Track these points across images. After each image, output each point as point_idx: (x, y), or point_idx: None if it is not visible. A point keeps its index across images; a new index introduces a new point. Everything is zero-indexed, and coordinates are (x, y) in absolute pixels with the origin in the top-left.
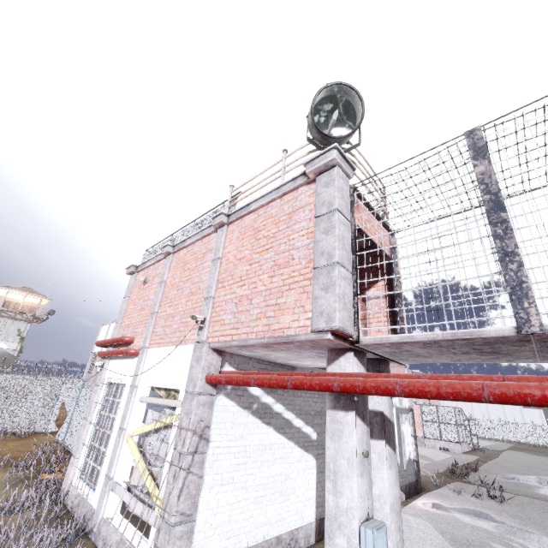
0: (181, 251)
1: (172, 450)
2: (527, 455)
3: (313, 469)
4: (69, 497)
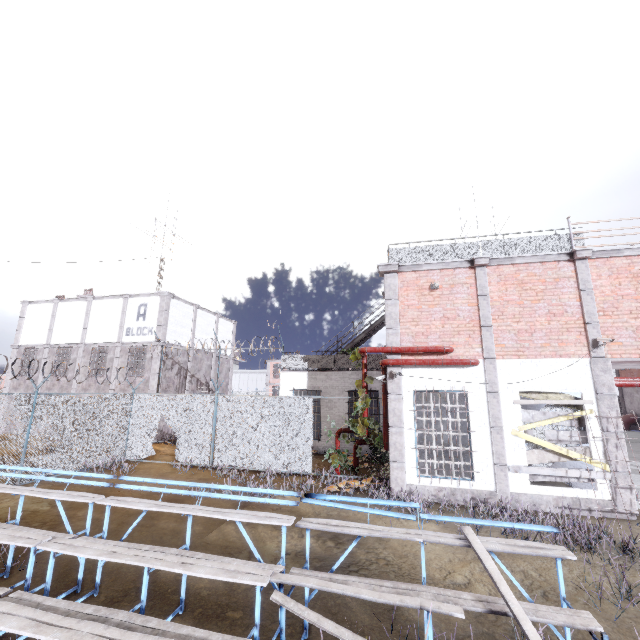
0: (502, 266)
1: (596, 433)
2: None
3: None
4: (422, 493)
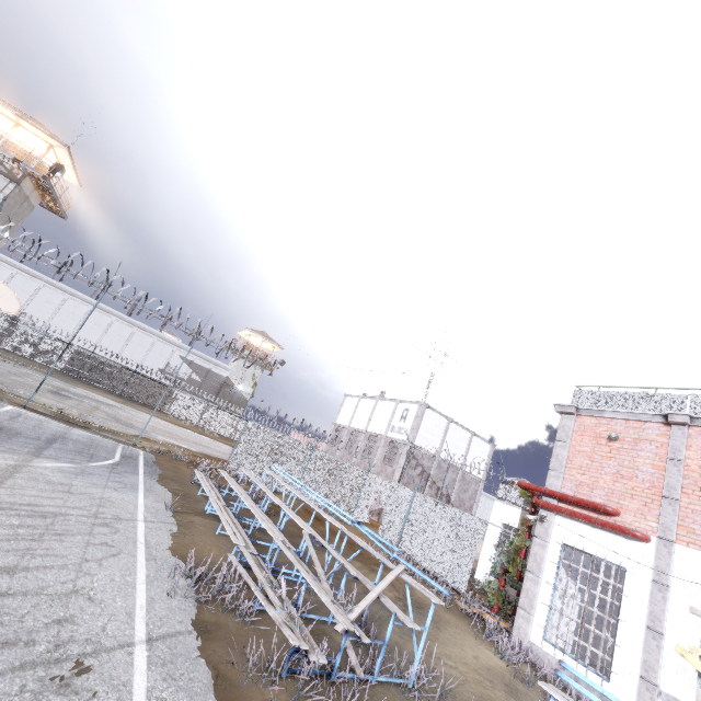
0: None
1: None
2: None
3: None
4: (542, 659)
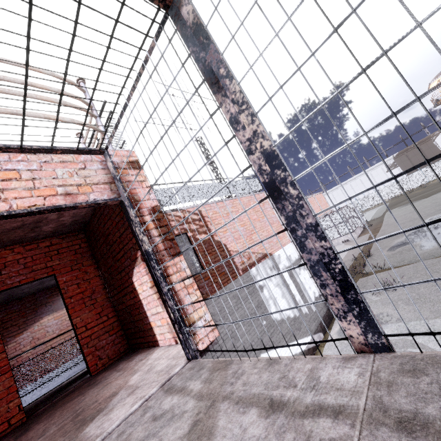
0: None
1: None
2: (400, 210)
3: None
4: None
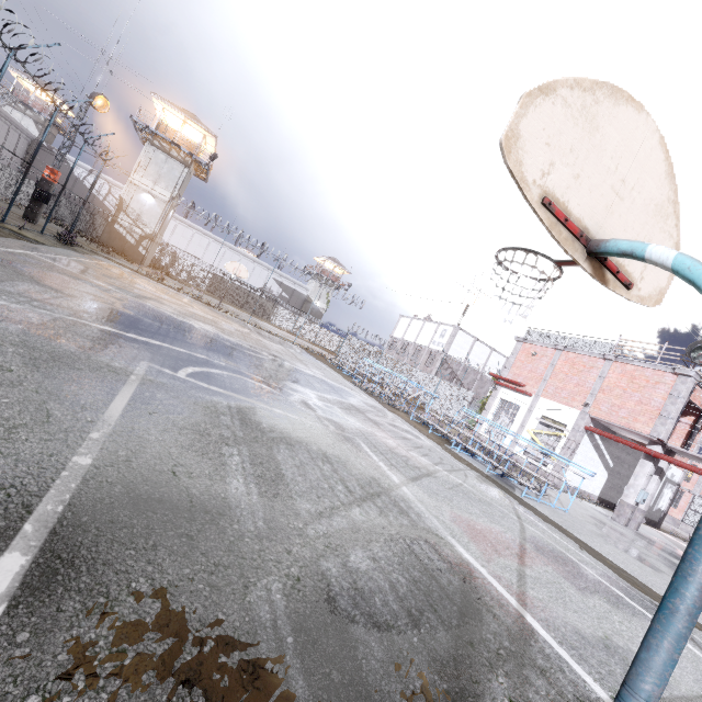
0: (570, 353)
1: (561, 445)
2: None
3: (605, 478)
4: (481, 439)
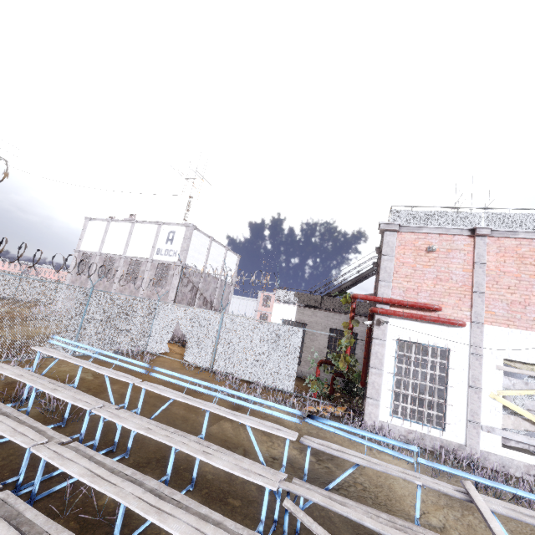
0: (503, 239)
1: None
2: None
3: None
4: (393, 431)
